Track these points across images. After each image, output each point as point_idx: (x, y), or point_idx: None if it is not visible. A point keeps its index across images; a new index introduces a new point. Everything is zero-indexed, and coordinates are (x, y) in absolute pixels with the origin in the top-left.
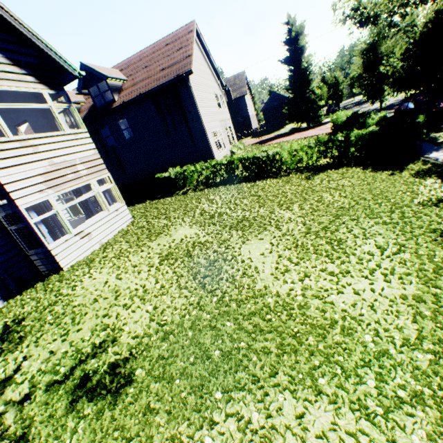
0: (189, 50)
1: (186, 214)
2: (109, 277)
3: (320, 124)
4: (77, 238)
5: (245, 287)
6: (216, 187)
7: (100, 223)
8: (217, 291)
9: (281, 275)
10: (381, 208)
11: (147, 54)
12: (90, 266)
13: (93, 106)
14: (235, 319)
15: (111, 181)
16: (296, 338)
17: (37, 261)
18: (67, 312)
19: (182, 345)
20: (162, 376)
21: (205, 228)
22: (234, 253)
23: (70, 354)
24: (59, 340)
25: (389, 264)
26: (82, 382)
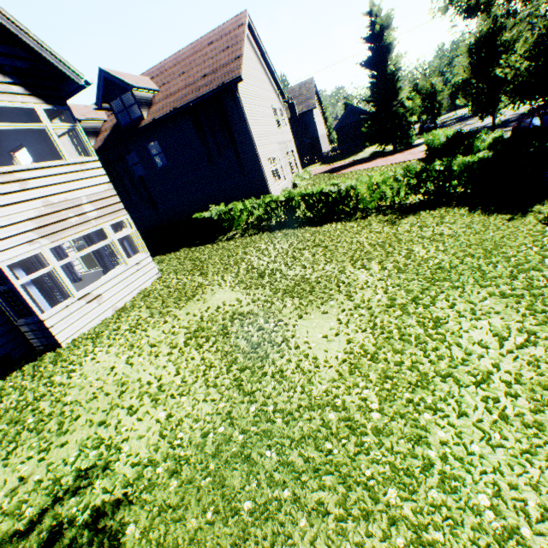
0: (238, 50)
1: (228, 270)
2: (117, 360)
3: (411, 146)
4: (81, 303)
5: (297, 390)
6: (270, 231)
7: (114, 282)
8: (257, 395)
9: (350, 373)
10: (497, 270)
11: (185, 56)
12: (95, 343)
13: (116, 125)
14: (279, 445)
15: (131, 225)
16: (369, 490)
17: (28, 334)
18: (55, 412)
19: (198, 487)
20: (162, 543)
21: (251, 291)
22: (286, 333)
23: (44, 487)
24: (36, 458)
25: (512, 363)
26: (50, 538)
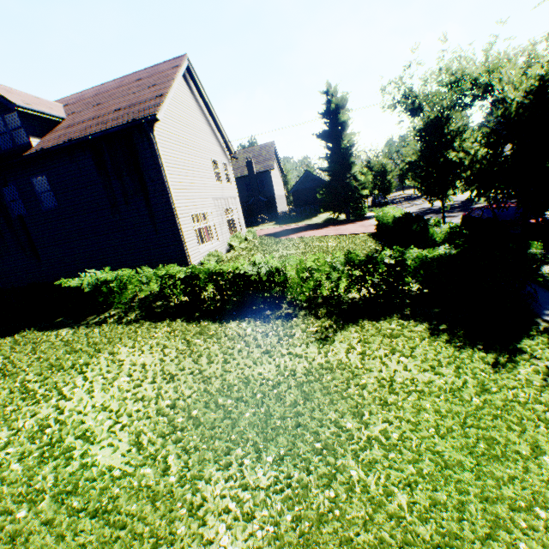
0: (164, 88)
1: (6, 421)
2: None
3: (363, 217)
4: None
5: None
6: (157, 320)
7: None
8: None
9: None
10: None
11: (109, 88)
12: None
13: None
14: None
15: None
16: None
17: None
18: None
19: None
20: None
21: None
22: None
23: None
24: None
25: None
26: None
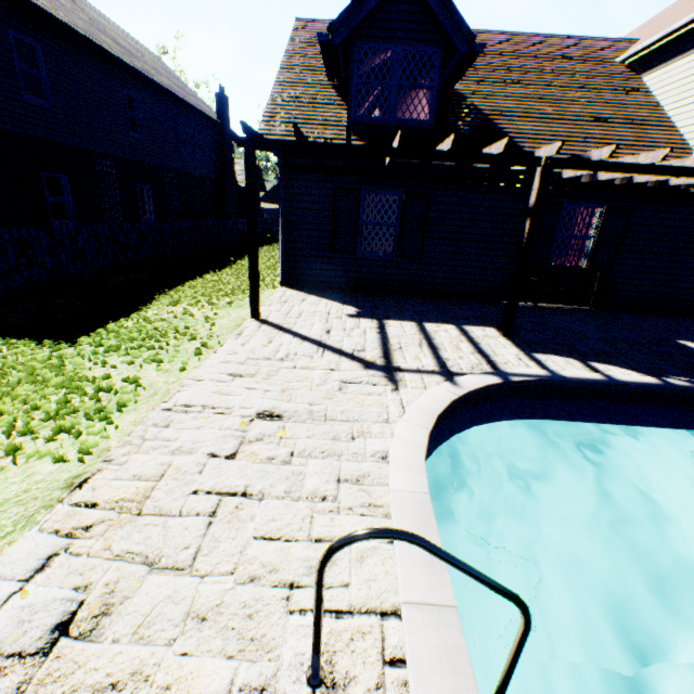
0: None
1: None
2: None
3: None
4: None
5: None
6: None
7: None
8: None
9: None
10: None
11: None
12: None
13: None
14: None
15: None
16: None
17: None
18: None
19: None
20: None
21: None
22: None
23: None
24: None
25: None
26: None
